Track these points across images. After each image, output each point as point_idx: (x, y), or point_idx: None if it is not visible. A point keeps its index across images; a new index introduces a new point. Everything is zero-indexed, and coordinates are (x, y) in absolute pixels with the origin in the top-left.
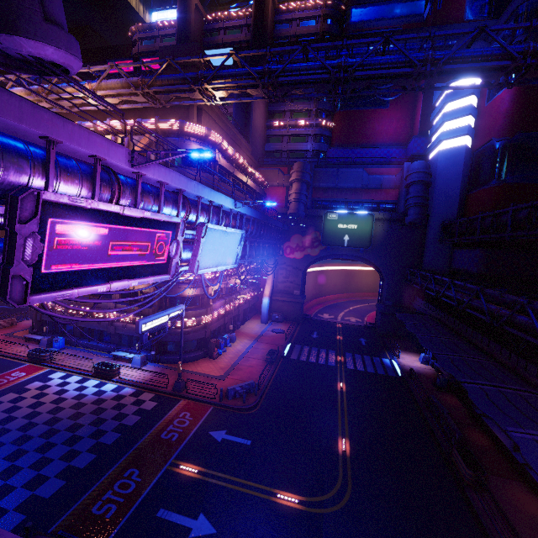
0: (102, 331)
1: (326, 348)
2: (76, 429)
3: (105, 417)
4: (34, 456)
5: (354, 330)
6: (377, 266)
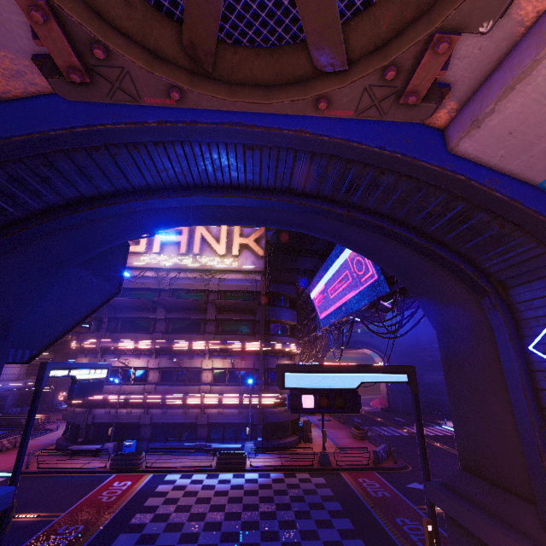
0: (183, 426)
1: (383, 426)
2: (289, 507)
3: (296, 494)
4: (290, 532)
5: (380, 414)
6: (382, 350)
